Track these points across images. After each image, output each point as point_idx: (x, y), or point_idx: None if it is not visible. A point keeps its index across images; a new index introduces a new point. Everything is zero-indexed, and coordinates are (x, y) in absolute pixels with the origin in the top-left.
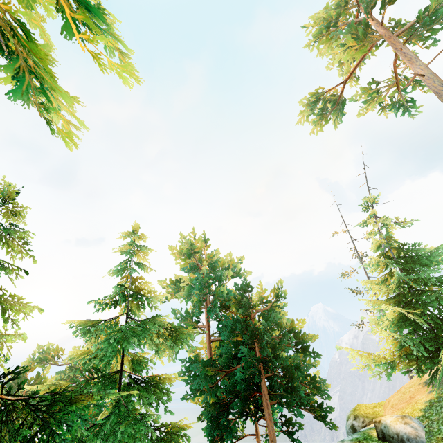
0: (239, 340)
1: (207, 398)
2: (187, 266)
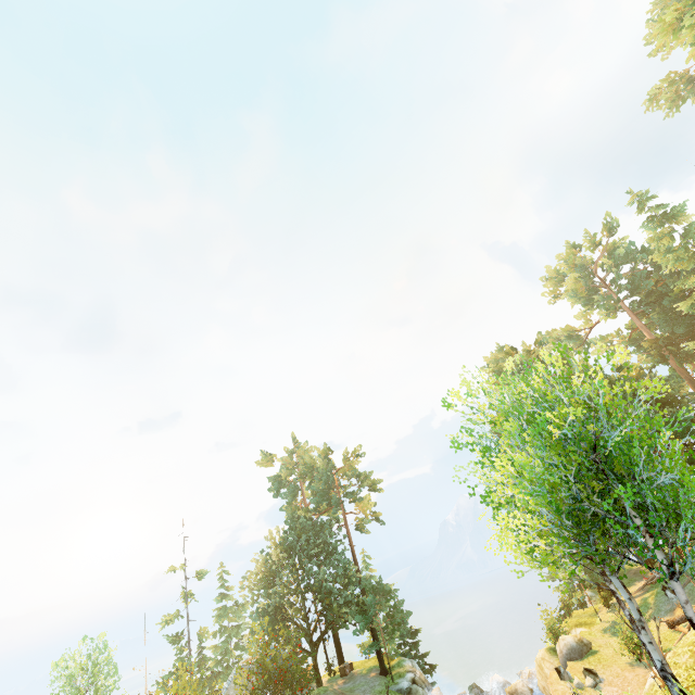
0: (677, 291)
1: (677, 329)
2: (577, 267)
